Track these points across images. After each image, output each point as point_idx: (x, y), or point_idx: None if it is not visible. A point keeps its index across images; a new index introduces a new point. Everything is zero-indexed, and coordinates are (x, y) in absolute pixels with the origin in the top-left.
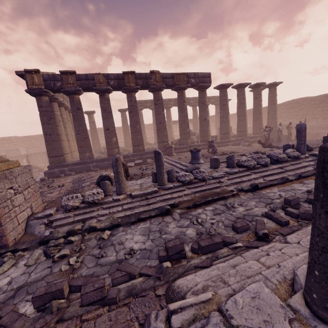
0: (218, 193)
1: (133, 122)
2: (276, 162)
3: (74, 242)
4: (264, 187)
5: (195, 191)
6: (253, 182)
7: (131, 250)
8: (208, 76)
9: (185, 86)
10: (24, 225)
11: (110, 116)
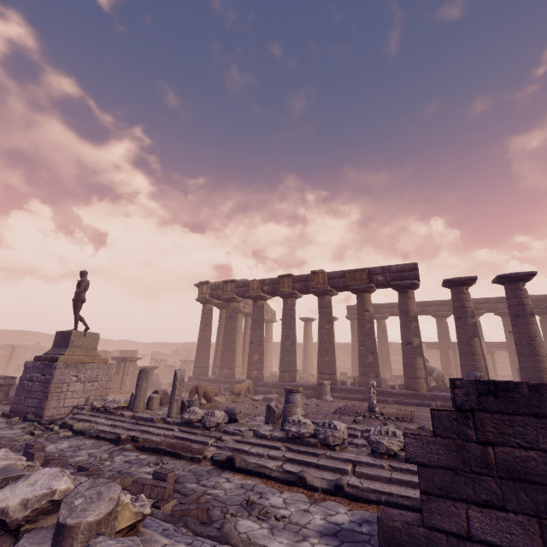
0: (190, 450)
1: (283, 336)
2: (374, 451)
3: (55, 432)
4: (246, 472)
5: (176, 436)
6: (258, 460)
7: (43, 448)
8: (411, 268)
9: (364, 287)
10: (69, 410)
11: (258, 327)
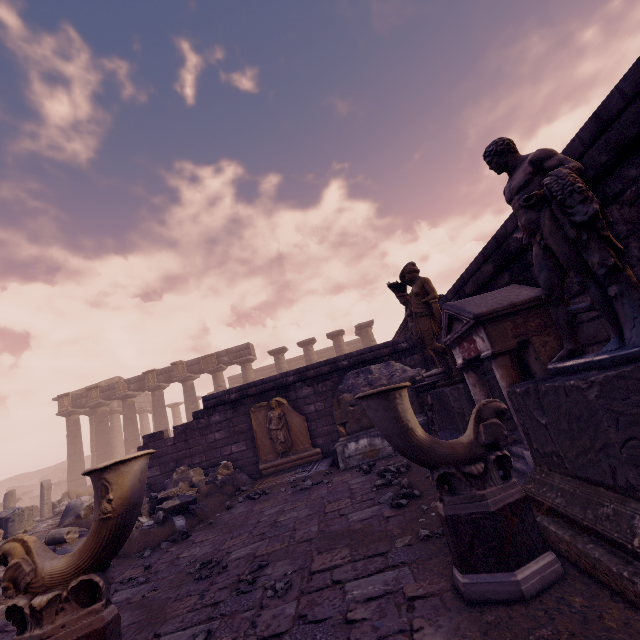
0: None
1: (155, 425)
2: None
3: None
4: None
5: None
6: None
7: None
8: (246, 347)
9: (215, 369)
10: None
11: (131, 423)
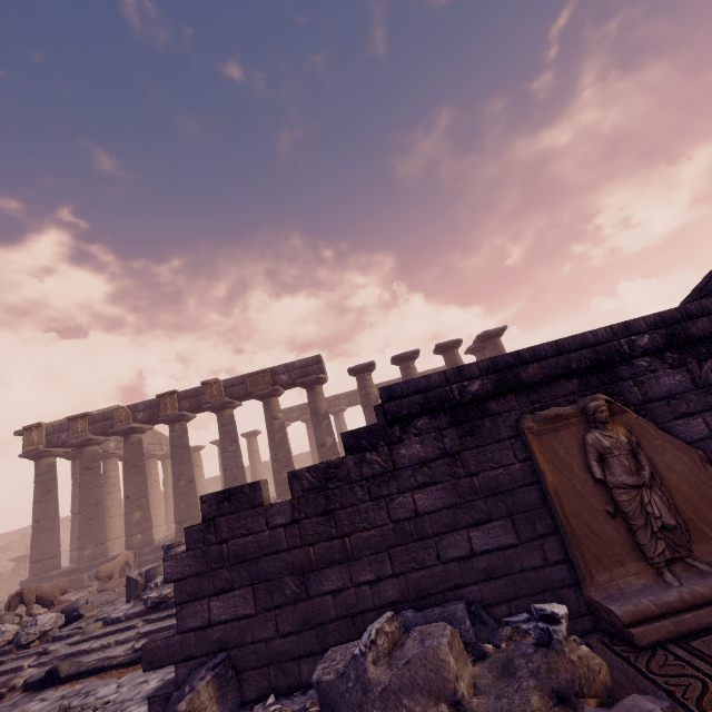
0: None
1: (174, 476)
2: None
3: None
4: (77, 677)
5: None
6: (101, 654)
7: None
8: (315, 361)
9: (269, 392)
10: None
11: (136, 472)
